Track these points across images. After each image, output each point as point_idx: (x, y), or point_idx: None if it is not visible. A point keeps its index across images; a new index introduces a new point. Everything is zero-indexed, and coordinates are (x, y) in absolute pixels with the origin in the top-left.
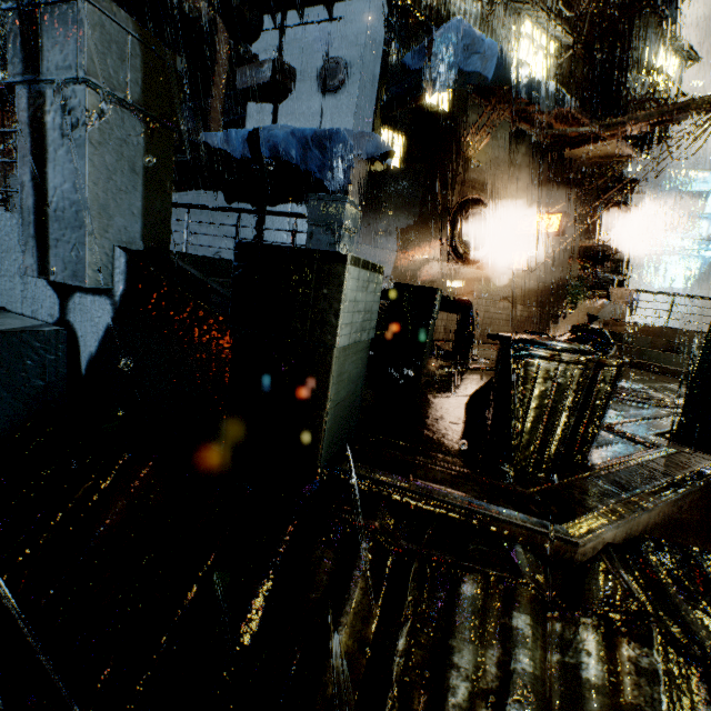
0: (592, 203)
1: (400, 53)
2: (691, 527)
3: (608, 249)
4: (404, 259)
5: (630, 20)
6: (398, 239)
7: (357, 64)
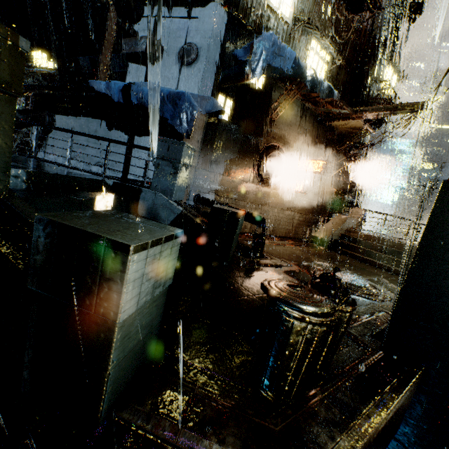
0: (344, 155)
1: (233, 48)
2: (391, 422)
3: (351, 183)
4: (227, 180)
5: (373, 50)
6: (224, 167)
7: (204, 50)
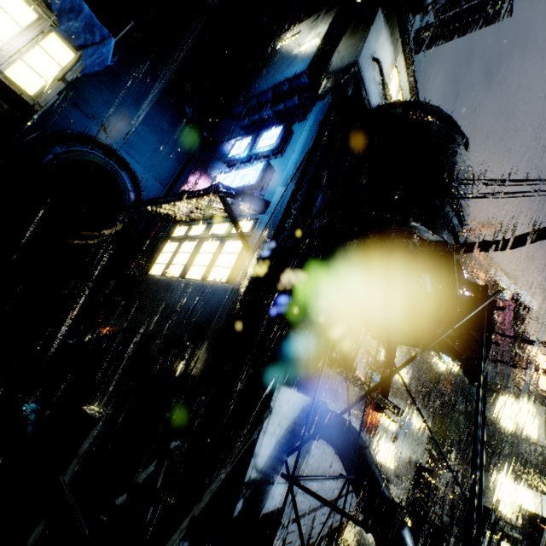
0: None
1: None
2: None
3: None
4: None
5: None
6: None
7: None
